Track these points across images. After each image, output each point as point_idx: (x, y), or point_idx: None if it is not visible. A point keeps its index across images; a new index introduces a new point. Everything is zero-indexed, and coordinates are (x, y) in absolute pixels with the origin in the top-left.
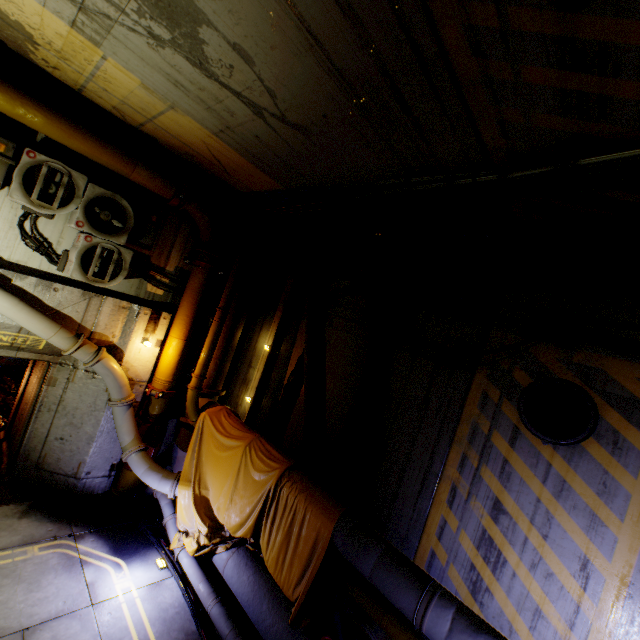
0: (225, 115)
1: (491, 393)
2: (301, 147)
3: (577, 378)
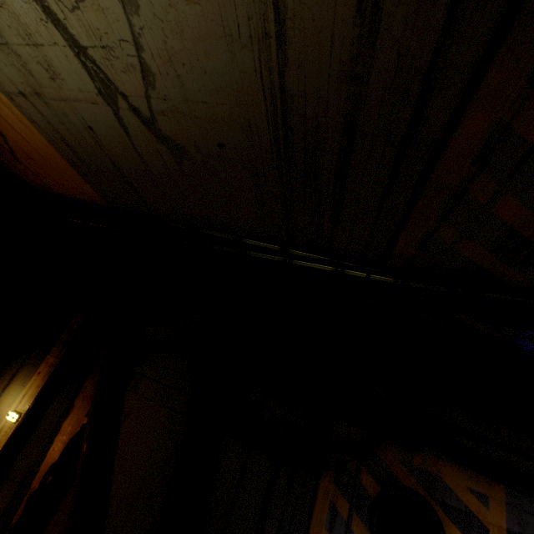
0: (39, 71)
1: (340, 505)
2: (161, 168)
3: (420, 485)
